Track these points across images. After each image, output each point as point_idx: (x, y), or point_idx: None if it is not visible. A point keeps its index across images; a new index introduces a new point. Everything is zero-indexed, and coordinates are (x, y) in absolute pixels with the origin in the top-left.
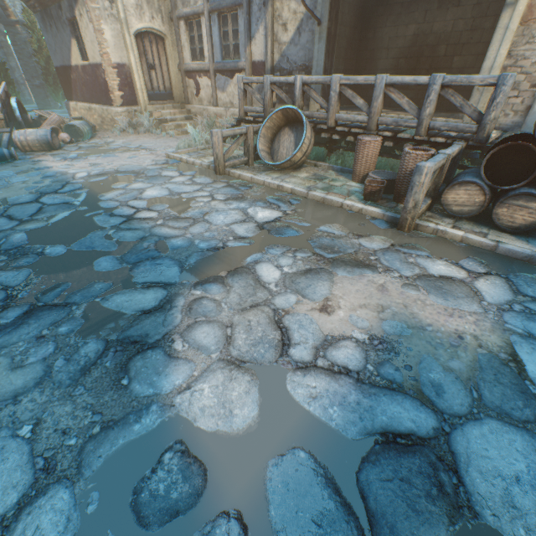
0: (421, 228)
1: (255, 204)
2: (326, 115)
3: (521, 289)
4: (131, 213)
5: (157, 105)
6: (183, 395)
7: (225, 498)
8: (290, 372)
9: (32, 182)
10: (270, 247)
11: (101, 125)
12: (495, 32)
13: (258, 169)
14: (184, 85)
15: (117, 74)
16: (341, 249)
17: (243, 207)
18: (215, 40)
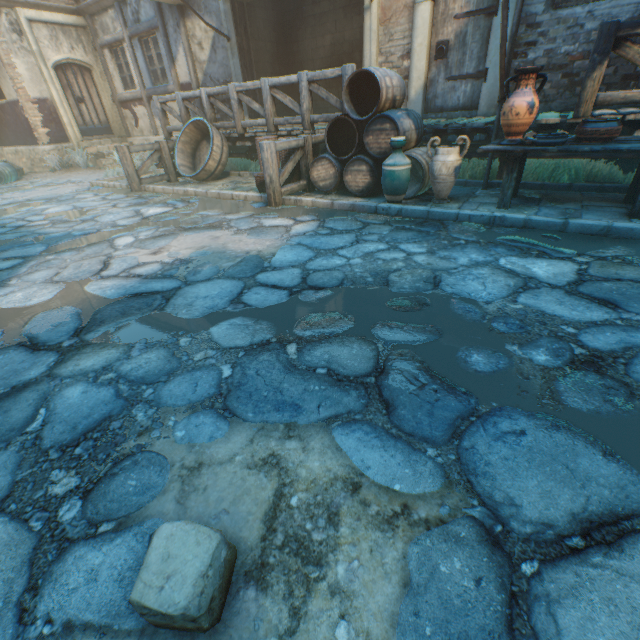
0: (287, 202)
1: (153, 206)
2: (234, 123)
3: (326, 225)
4: (24, 224)
5: (93, 141)
6: None
7: None
8: (94, 281)
9: None
10: (141, 228)
11: (32, 168)
12: (364, 34)
13: (179, 184)
14: (122, 116)
15: (39, 110)
16: (204, 222)
17: (139, 209)
18: (142, 66)
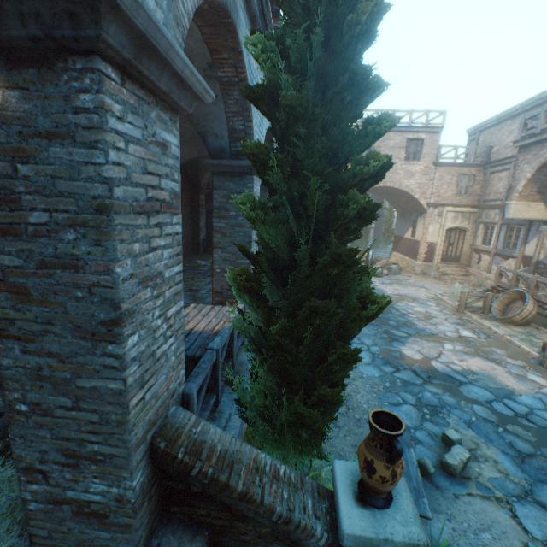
0: None
1: (466, 329)
2: None
3: None
4: (405, 313)
5: (444, 264)
6: (403, 350)
7: (405, 361)
8: (433, 360)
9: None
10: (456, 342)
11: (405, 267)
12: None
13: (487, 317)
14: (470, 255)
15: (426, 247)
16: (491, 355)
17: (458, 328)
18: (500, 238)
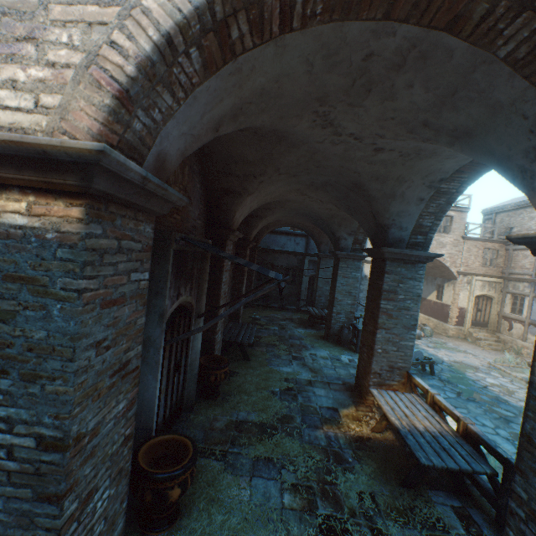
0: None
1: None
2: None
3: None
4: (484, 385)
5: (475, 329)
6: None
7: None
8: None
9: (424, 354)
10: None
11: (432, 328)
12: None
13: None
14: (498, 322)
15: (457, 311)
16: None
17: None
18: (533, 309)
